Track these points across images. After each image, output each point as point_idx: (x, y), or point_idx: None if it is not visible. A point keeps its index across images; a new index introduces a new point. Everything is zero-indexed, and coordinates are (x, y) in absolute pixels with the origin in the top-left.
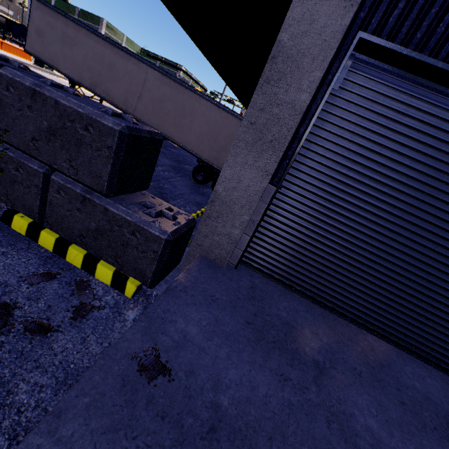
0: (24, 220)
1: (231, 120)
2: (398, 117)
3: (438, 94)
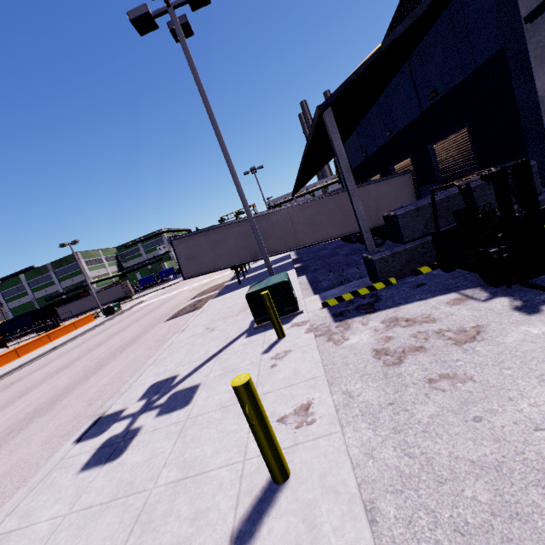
0: None
1: (368, 189)
2: None
3: None
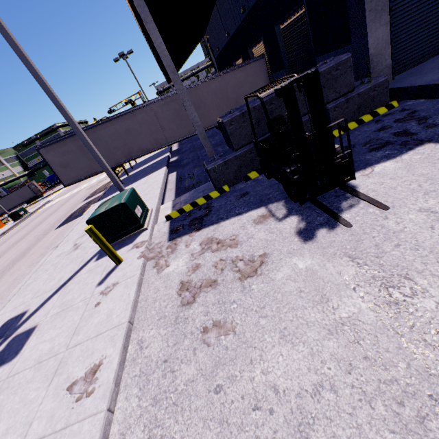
0: (336, 130)
1: (226, 78)
2: None
3: None
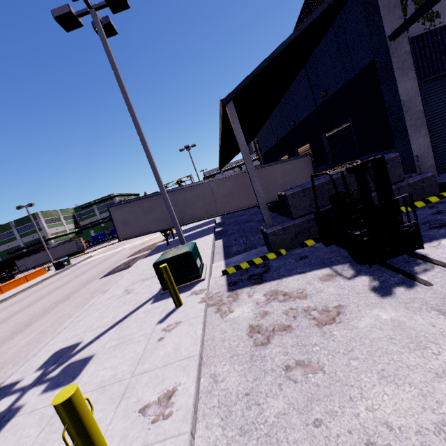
0: None
1: (276, 167)
2: (440, 91)
3: (444, 78)
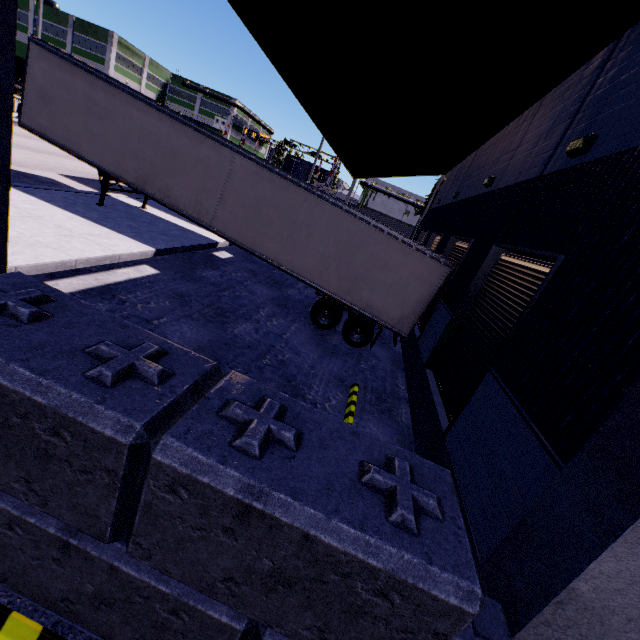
0: None
1: (373, 235)
2: None
3: None
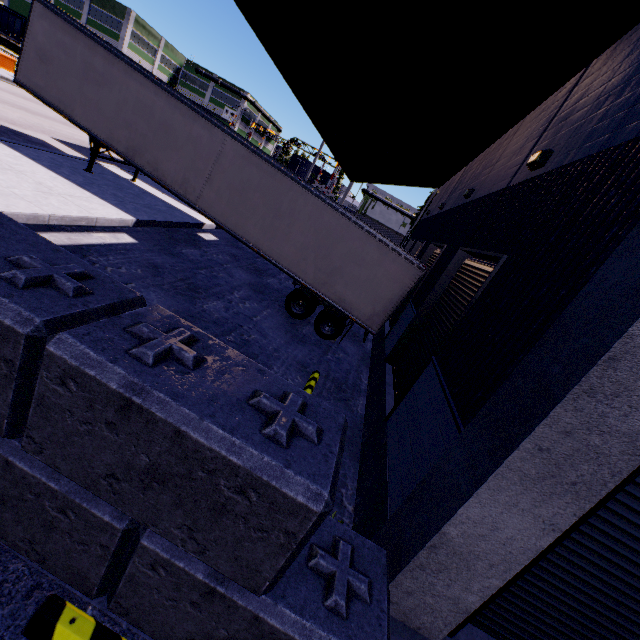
0: (77, 635)
1: (353, 230)
2: None
3: None
